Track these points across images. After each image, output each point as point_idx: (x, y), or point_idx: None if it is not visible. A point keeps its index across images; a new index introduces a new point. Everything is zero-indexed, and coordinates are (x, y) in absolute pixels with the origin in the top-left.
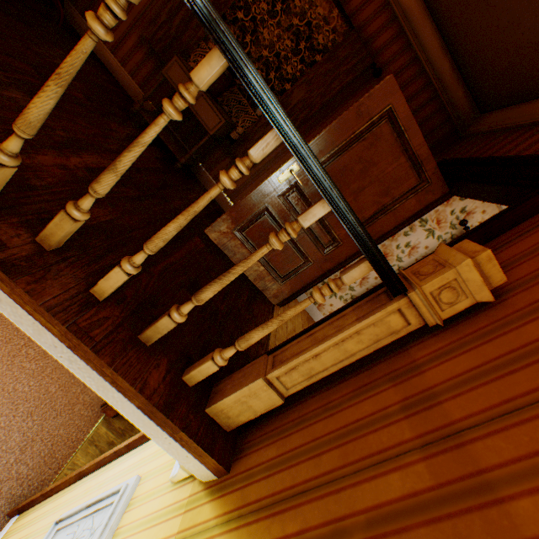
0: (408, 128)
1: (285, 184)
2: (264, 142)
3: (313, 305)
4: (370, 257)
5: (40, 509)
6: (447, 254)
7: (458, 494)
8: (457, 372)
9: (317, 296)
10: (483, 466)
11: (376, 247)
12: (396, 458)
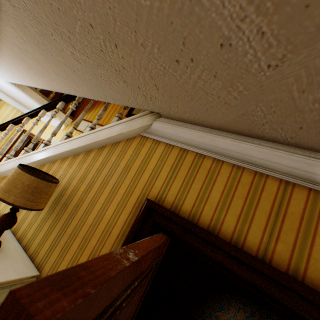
0: None
1: None
2: None
3: None
4: None
5: None
6: None
7: None
8: None
9: None
10: None
11: None
12: None
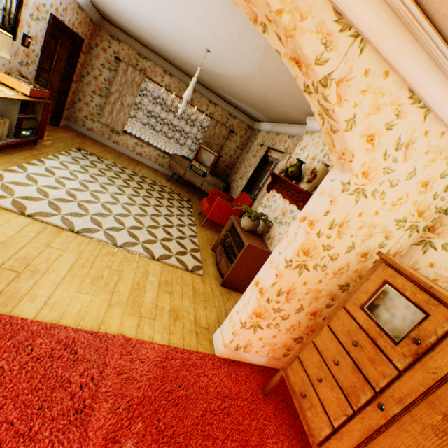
0: None
1: None
2: None
3: (89, 131)
4: None
5: None
6: None
7: None
8: None
9: None
10: None
11: None
12: None
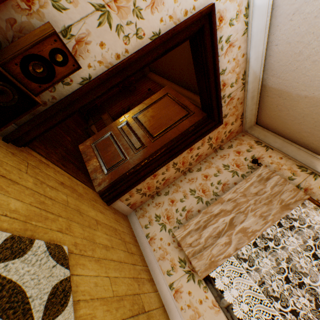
0: (177, 97)
1: (122, 122)
2: None
3: (146, 238)
4: None
5: None
6: None
7: None
8: None
9: None
10: None
11: None
12: None
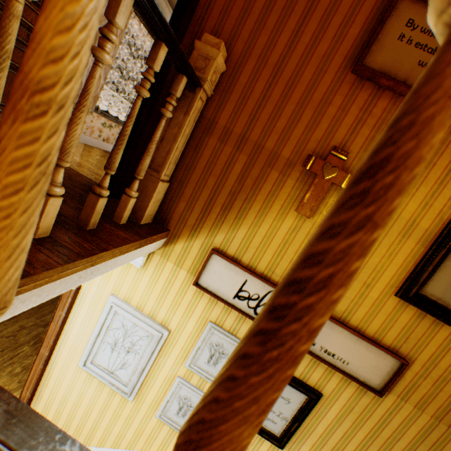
0: None
1: None
2: (124, 6)
3: None
4: (187, 73)
5: (41, 401)
6: (206, 50)
7: (255, 154)
8: (230, 114)
9: (171, 115)
10: (256, 141)
11: (191, 66)
12: (233, 160)
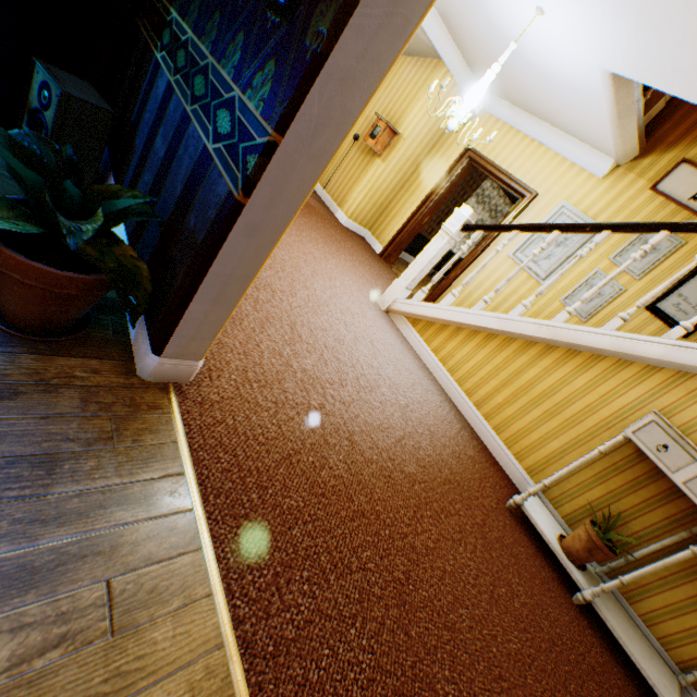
0: None
1: None
2: None
3: None
4: None
5: (460, 284)
6: None
7: None
8: None
9: None
10: None
11: None
12: None
